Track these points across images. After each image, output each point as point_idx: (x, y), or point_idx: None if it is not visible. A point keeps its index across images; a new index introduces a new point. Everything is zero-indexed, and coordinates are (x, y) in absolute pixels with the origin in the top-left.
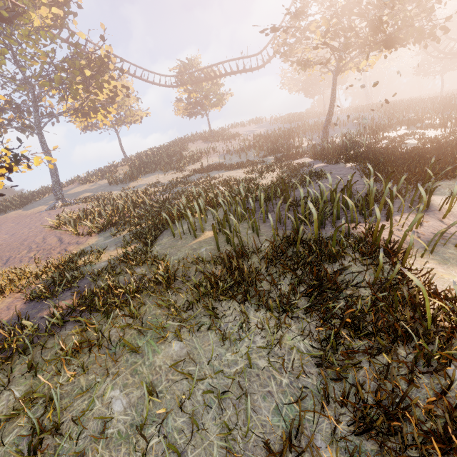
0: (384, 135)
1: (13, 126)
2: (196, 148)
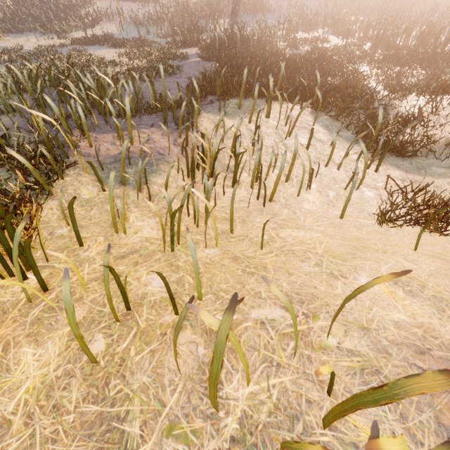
0: (299, 35)
1: None
2: (103, 6)
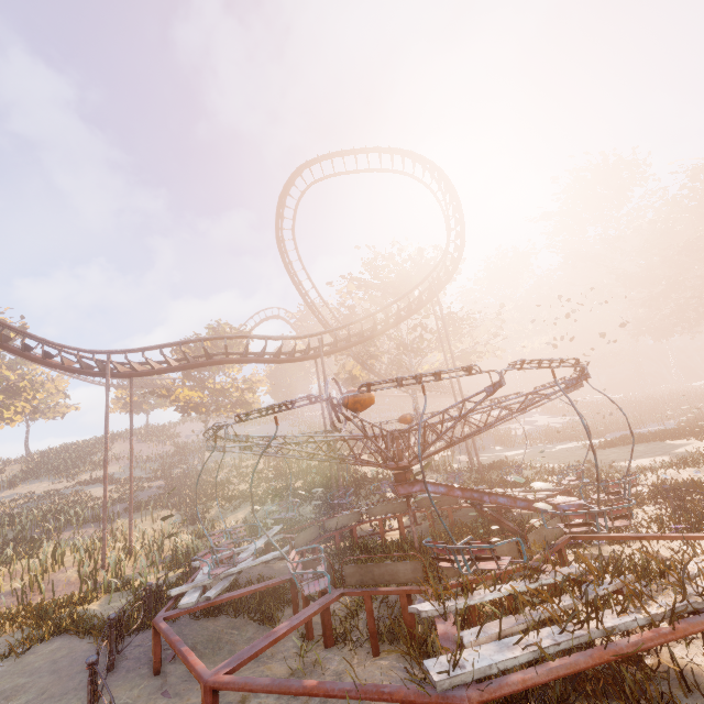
0: (249, 462)
1: None
2: (120, 449)
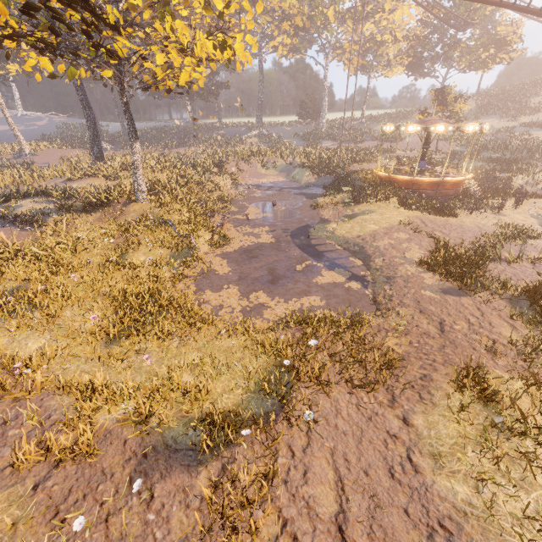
0: None
1: (431, 77)
2: None
